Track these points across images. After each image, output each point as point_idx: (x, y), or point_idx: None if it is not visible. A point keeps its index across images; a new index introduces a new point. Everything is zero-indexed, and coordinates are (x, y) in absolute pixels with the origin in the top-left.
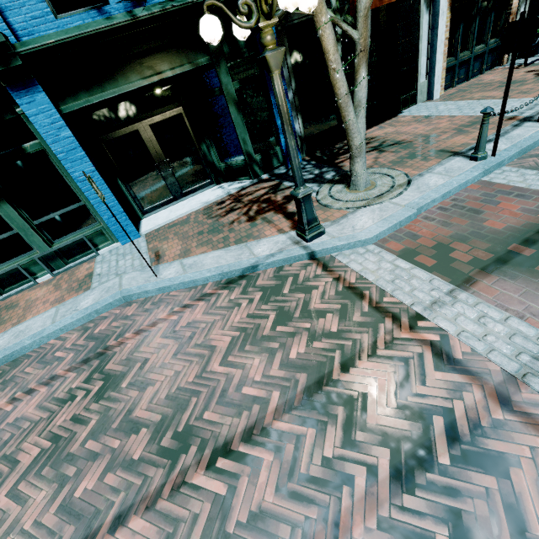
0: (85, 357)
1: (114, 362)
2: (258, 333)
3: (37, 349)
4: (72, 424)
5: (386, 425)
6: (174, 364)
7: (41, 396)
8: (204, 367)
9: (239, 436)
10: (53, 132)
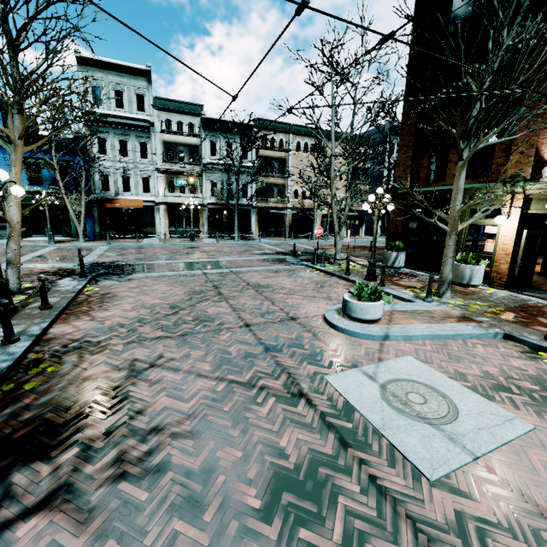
0: None
1: None
2: None
3: None
4: None
5: None
6: None
7: None
8: None
9: None
10: None
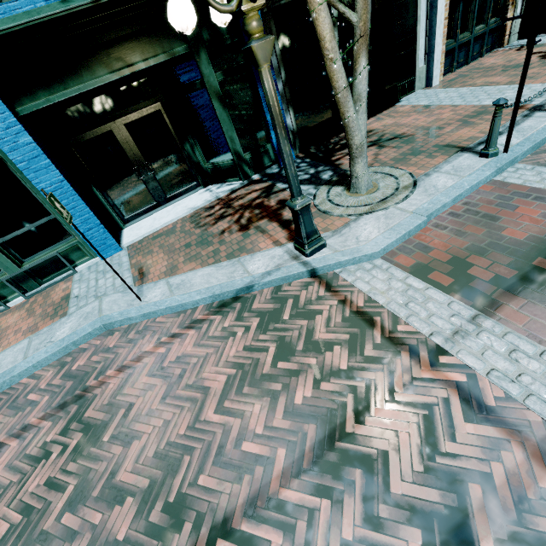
0: (62, 401)
1: (94, 408)
2: (257, 370)
3: (8, 391)
4: (46, 491)
5: (414, 496)
6: (163, 410)
7: (11, 452)
8: (197, 415)
9: (241, 509)
10: (10, 138)
